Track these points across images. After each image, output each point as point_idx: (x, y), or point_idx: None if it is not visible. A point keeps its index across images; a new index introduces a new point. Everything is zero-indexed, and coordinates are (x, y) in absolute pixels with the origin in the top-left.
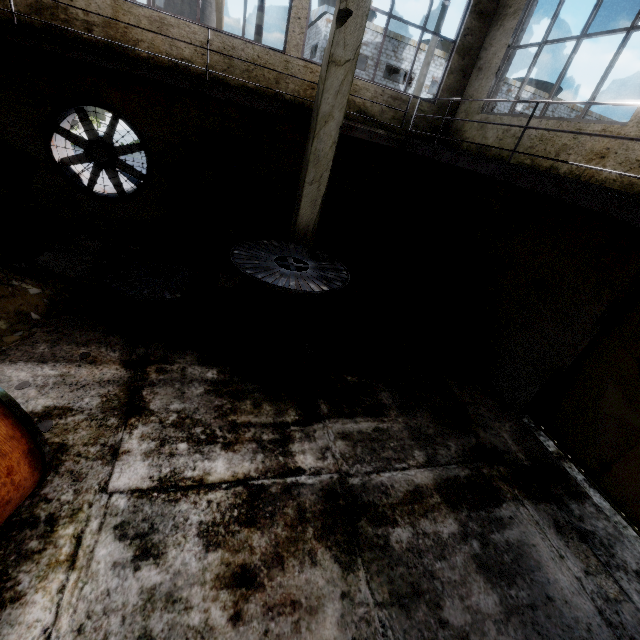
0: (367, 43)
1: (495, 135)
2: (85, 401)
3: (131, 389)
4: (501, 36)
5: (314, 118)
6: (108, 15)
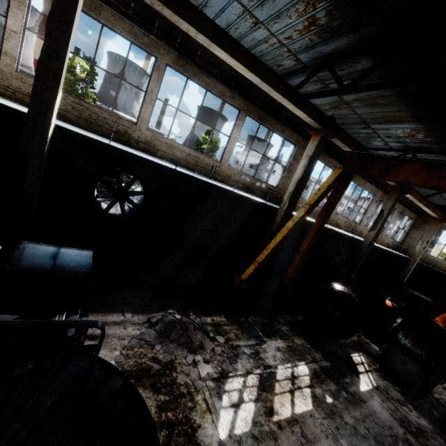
0: None
1: (422, 256)
2: None
3: None
4: (417, 233)
5: (412, 261)
6: (361, 230)
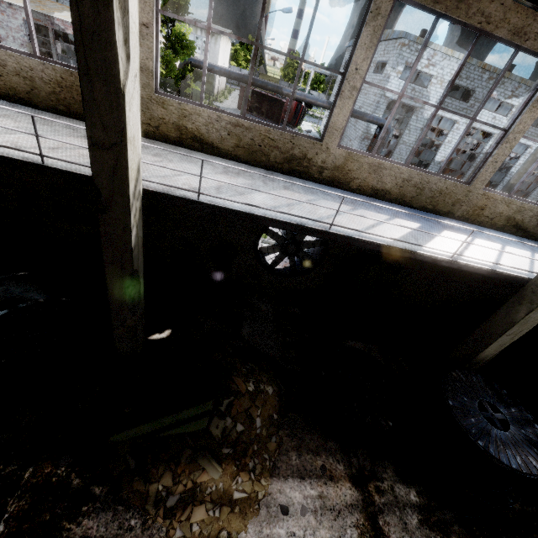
0: (435, 64)
1: None
2: (348, 533)
3: (370, 517)
4: None
5: (536, 293)
6: (339, 162)
